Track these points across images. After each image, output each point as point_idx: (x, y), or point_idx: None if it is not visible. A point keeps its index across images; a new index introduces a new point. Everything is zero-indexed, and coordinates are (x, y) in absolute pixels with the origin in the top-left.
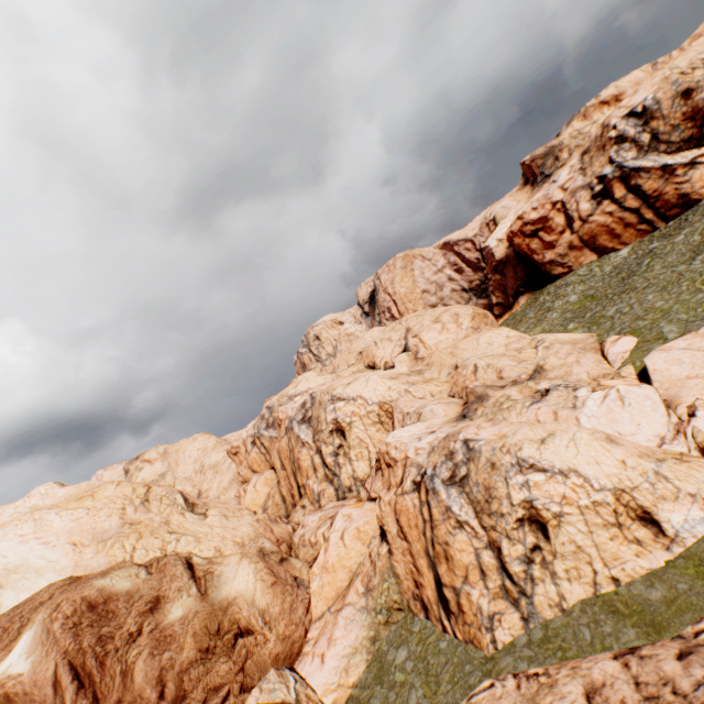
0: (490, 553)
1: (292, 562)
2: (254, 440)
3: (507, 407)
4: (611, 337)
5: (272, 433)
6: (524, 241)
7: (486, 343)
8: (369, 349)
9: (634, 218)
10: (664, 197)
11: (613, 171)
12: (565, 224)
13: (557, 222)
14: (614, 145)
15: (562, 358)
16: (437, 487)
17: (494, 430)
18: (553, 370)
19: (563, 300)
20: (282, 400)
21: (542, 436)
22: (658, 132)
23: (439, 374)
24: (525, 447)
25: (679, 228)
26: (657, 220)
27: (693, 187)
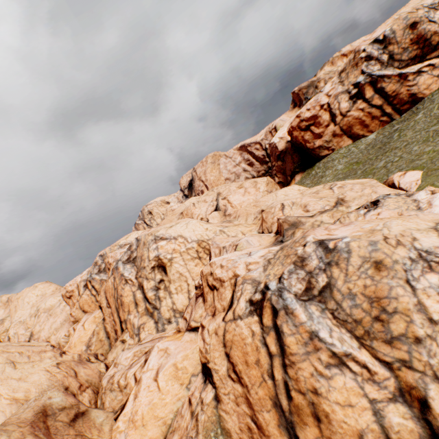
0: (403, 410)
1: (91, 417)
2: (86, 284)
3: (335, 221)
4: (396, 173)
5: (102, 277)
6: (300, 134)
7: (283, 195)
8: (188, 208)
9: (378, 112)
10: (400, 96)
11: (365, 78)
12: (330, 120)
13: (324, 119)
14: (364, 62)
15: (359, 191)
16: (290, 305)
17: (352, 228)
18: (354, 200)
19: (333, 169)
20: (113, 249)
21: (429, 225)
22: (393, 53)
23: (246, 220)
24: (419, 236)
25: (414, 113)
26: (394, 113)
27: (419, 89)
